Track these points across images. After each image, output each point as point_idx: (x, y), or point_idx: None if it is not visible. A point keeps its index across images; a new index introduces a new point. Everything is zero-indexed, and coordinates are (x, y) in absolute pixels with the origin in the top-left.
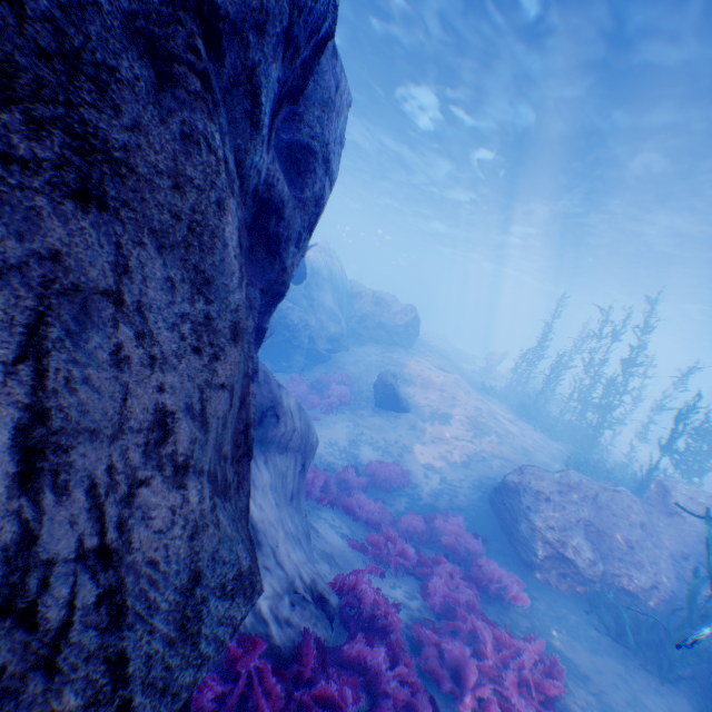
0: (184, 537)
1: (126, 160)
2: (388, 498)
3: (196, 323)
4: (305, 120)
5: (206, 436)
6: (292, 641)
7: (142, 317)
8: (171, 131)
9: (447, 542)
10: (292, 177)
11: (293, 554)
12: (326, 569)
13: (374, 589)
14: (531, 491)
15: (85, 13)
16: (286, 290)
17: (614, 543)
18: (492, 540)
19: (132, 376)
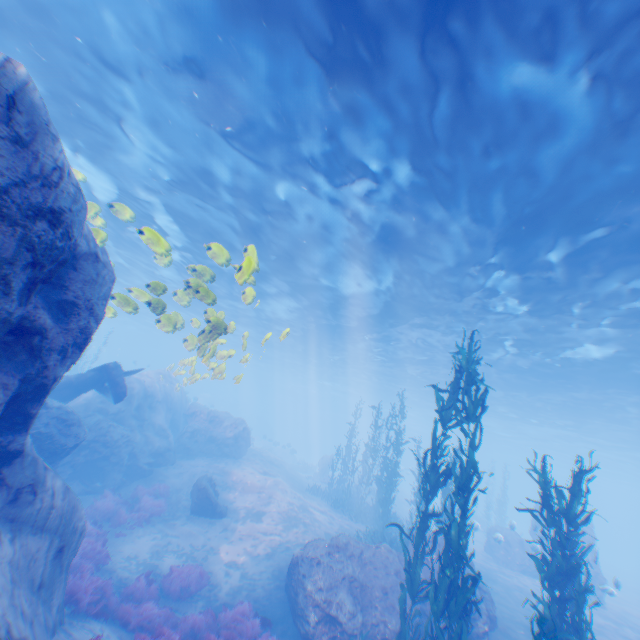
0: None
1: None
2: (183, 606)
3: None
4: (71, 288)
5: None
6: None
7: None
8: None
9: (228, 631)
10: (59, 315)
11: (11, 618)
12: None
13: None
14: (308, 558)
15: None
16: (49, 381)
17: (375, 593)
18: (279, 623)
19: None
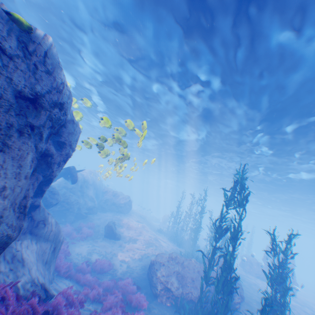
0: (2, 208)
1: (11, 146)
2: (101, 277)
3: (17, 173)
4: (63, 136)
5: (13, 193)
6: (27, 294)
7: (6, 169)
8: (21, 142)
9: (122, 289)
10: (58, 148)
11: (38, 275)
12: (56, 293)
13: (73, 293)
14: (158, 262)
15: (10, 129)
16: (53, 177)
17: (188, 280)
18: (144, 288)
19: (1, 178)
